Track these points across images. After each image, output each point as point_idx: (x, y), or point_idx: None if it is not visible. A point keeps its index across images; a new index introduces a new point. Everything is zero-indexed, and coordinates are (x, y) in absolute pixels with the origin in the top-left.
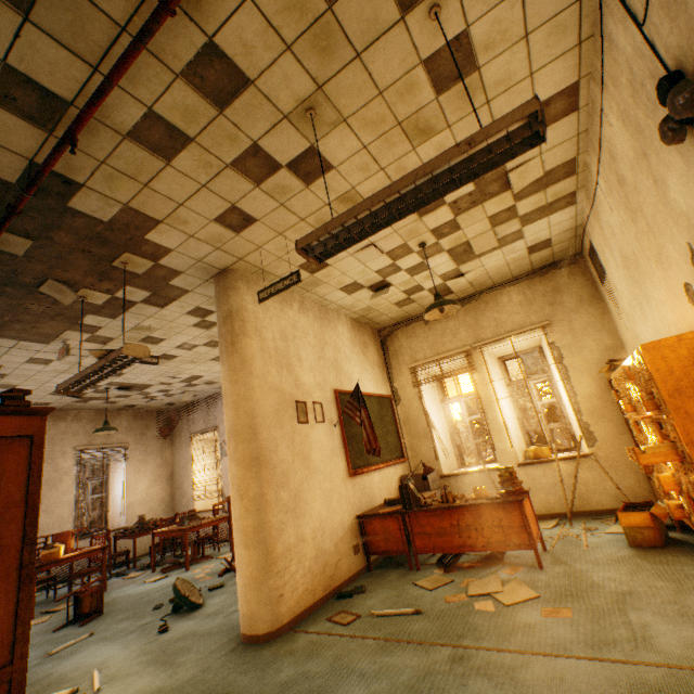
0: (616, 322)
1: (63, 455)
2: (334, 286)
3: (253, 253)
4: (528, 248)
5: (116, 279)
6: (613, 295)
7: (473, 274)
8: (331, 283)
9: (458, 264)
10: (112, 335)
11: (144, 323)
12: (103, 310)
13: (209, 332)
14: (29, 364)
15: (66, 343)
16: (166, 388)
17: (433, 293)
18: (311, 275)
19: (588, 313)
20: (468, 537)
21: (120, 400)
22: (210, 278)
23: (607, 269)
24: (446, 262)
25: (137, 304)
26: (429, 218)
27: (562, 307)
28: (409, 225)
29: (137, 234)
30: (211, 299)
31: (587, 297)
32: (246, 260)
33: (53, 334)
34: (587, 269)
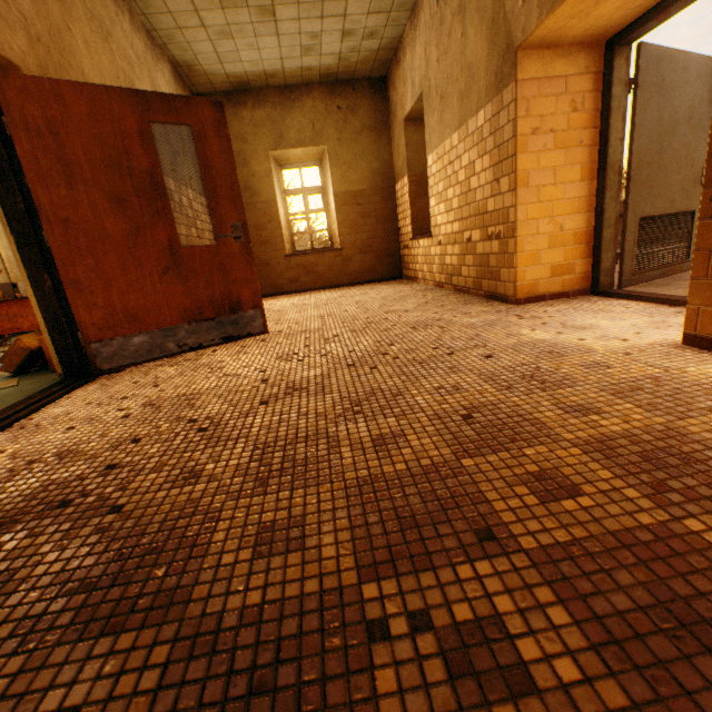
0: None
1: None
2: None
3: None
4: None
5: None
6: None
7: None
8: None
9: None
10: None
11: None
12: None
13: None
14: None
15: None
16: None
17: None
18: None
19: None
20: (18, 323)
21: None
22: None
23: None
24: None
25: None
26: None
27: None
28: None
29: None
30: None
31: None
32: None
33: None
34: None
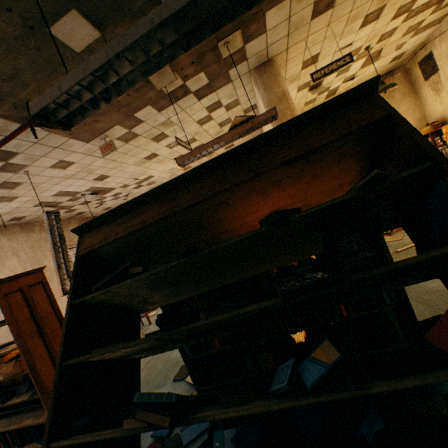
0: (426, 104)
1: (46, 258)
2: (298, 84)
3: (298, 43)
4: (392, 59)
5: (202, 63)
6: (438, 84)
7: (356, 79)
8: (300, 81)
9: (359, 68)
10: (140, 132)
11: (172, 118)
12: (160, 101)
13: (199, 129)
14: (50, 170)
15: (105, 140)
16: (120, 192)
17: (327, 94)
18: (299, 72)
19: (408, 102)
20: None
21: (78, 208)
22: (254, 68)
23: (445, 67)
24: (358, 67)
25: (189, 94)
26: (392, 23)
27: (394, 99)
28: (380, 28)
29: (263, 9)
30: (233, 92)
31: (407, 92)
32: (288, 51)
33: (101, 130)
34: (407, 75)
